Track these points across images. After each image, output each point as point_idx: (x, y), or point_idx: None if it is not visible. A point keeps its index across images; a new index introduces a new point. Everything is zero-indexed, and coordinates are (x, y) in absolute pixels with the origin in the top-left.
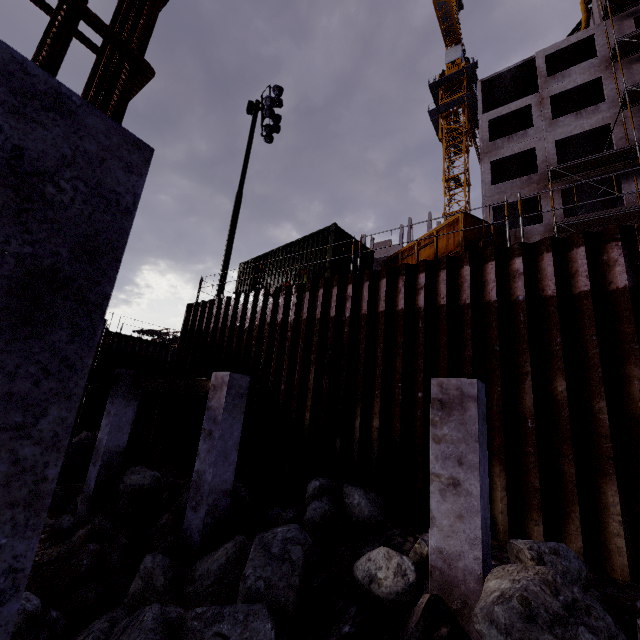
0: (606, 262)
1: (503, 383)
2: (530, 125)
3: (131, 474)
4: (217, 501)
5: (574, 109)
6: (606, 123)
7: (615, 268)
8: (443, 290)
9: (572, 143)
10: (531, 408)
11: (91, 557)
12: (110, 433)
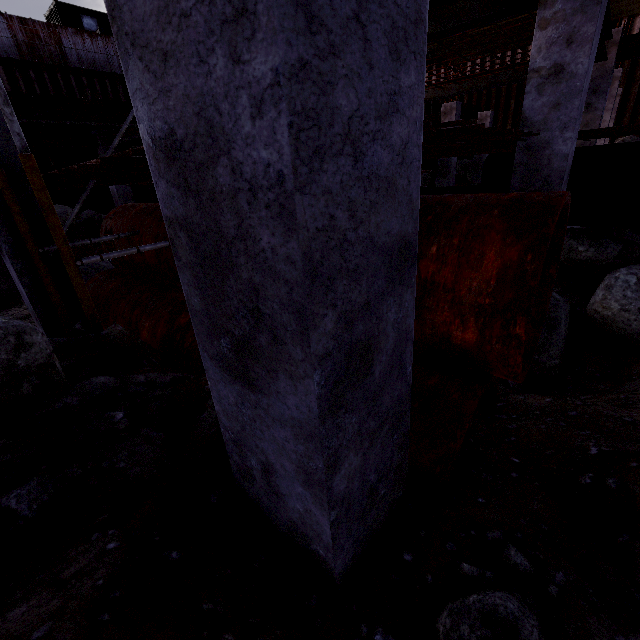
0: None
1: (625, 88)
2: None
3: None
4: None
5: None
6: None
7: None
8: None
9: None
10: (634, 97)
11: None
12: None
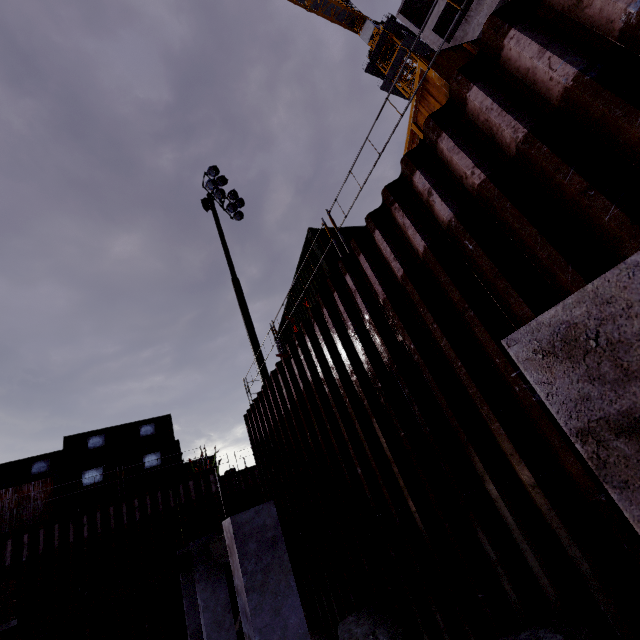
0: None
1: None
2: None
3: None
4: None
5: None
6: None
7: None
8: (462, 163)
9: None
10: None
11: None
12: (209, 639)
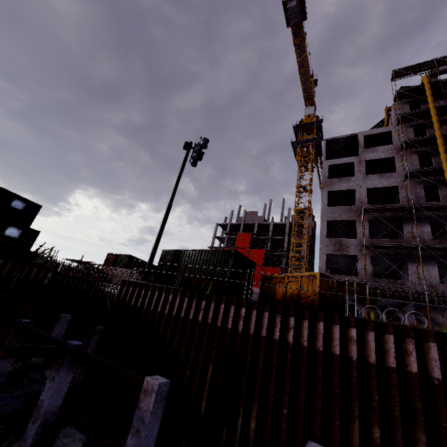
0: (405, 349)
1: (340, 419)
2: (352, 171)
3: (63, 437)
4: None
5: (378, 168)
6: (396, 185)
7: (410, 357)
8: (305, 335)
9: (376, 190)
10: (357, 445)
11: None
12: (51, 397)
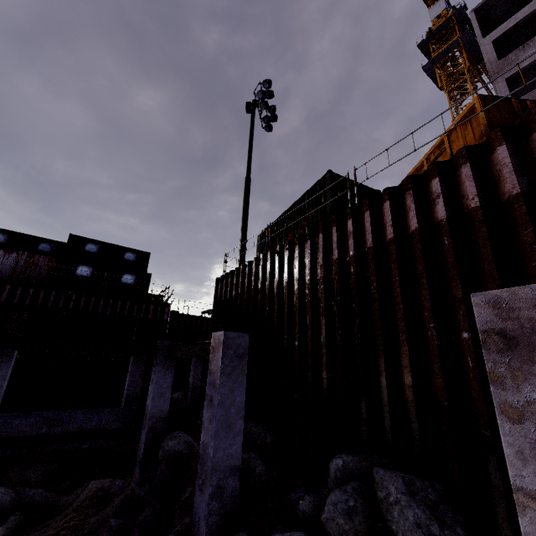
0: None
1: None
2: None
3: (168, 440)
4: (223, 481)
5: None
6: None
7: None
8: (470, 189)
9: None
10: None
11: (110, 535)
12: (153, 399)
